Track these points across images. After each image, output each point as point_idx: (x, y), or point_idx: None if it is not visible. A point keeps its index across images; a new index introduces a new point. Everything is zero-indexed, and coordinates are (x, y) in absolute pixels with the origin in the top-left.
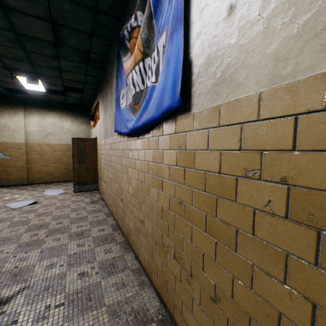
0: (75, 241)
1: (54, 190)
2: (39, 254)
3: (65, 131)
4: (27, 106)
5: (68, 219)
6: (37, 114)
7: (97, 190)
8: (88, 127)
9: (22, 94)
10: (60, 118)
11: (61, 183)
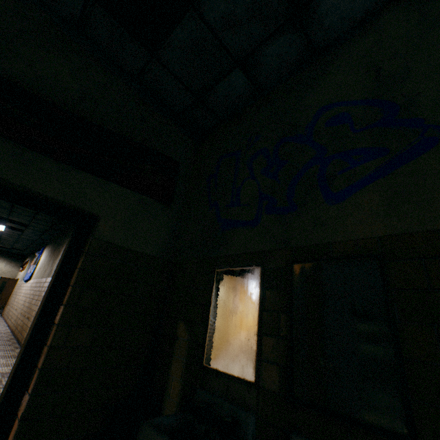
0: None
1: None
2: None
3: None
4: None
5: None
6: None
7: (1, 314)
8: (18, 269)
9: None
10: None
11: None
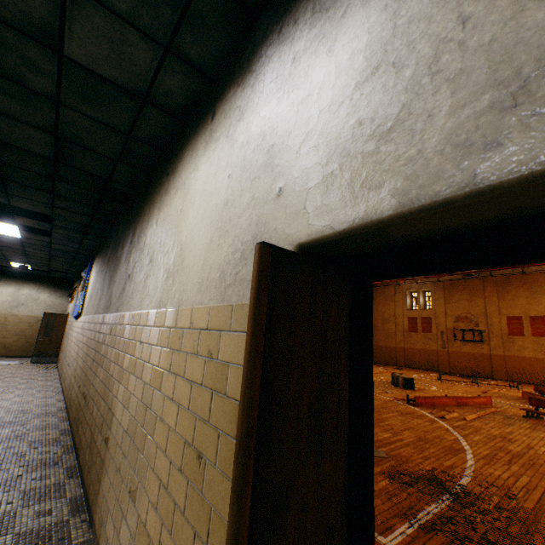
0: (25, 380)
1: (9, 361)
2: (2, 381)
3: (40, 303)
4: (6, 277)
5: (22, 374)
6: (14, 284)
7: (56, 363)
8: (67, 300)
9: (6, 267)
10: (38, 290)
11: (17, 357)
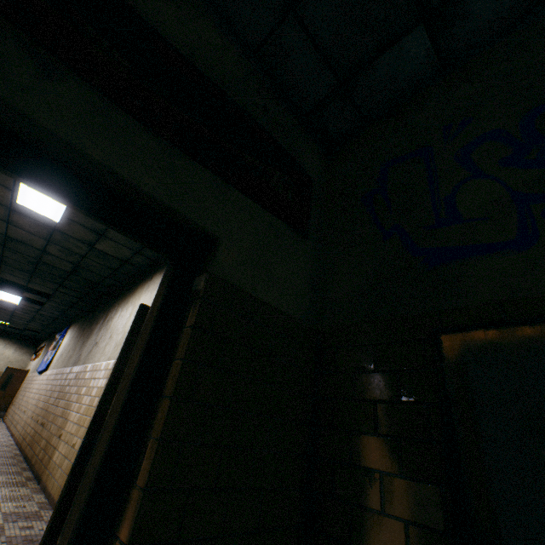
0: None
1: None
2: None
3: (3, 358)
4: None
5: None
6: None
7: (2, 417)
8: (30, 357)
9: None
10: (6, 345)
11: None
